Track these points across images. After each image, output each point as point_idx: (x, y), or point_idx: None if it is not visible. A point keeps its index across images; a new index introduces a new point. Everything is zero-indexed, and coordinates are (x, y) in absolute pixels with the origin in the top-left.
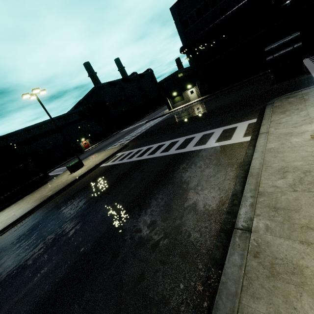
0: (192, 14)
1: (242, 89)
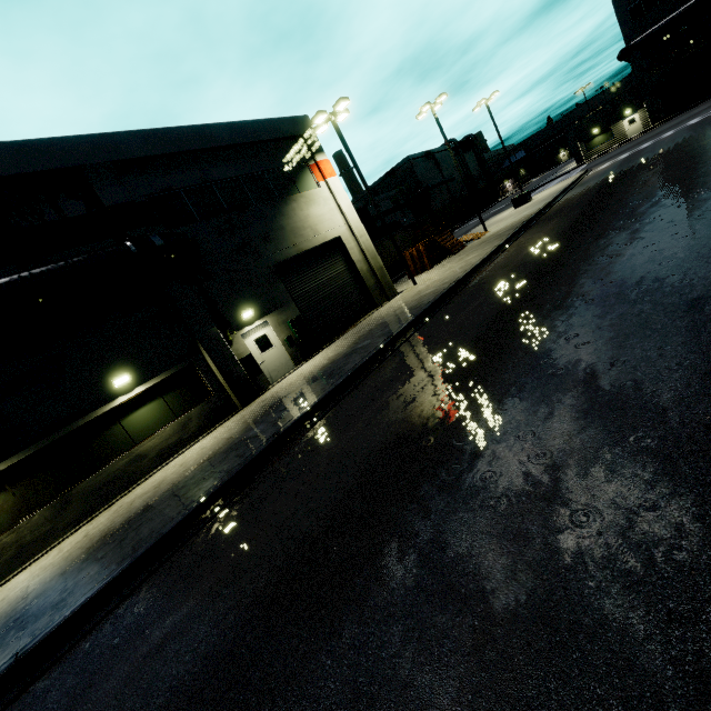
0: None
1: None
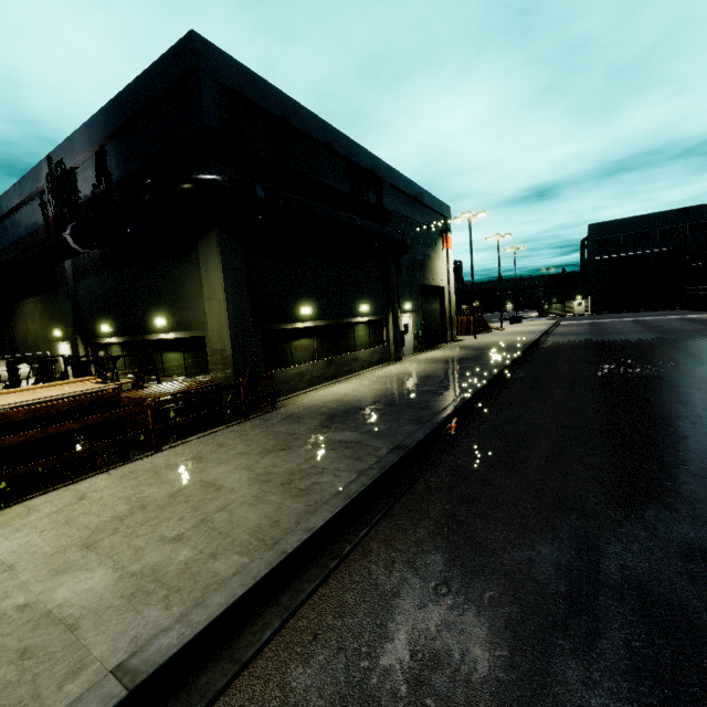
0: (609, 237)
1: (658, 312)
